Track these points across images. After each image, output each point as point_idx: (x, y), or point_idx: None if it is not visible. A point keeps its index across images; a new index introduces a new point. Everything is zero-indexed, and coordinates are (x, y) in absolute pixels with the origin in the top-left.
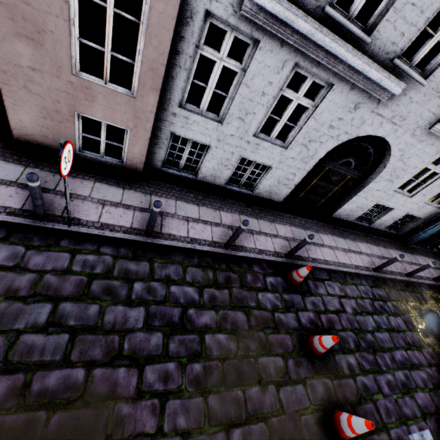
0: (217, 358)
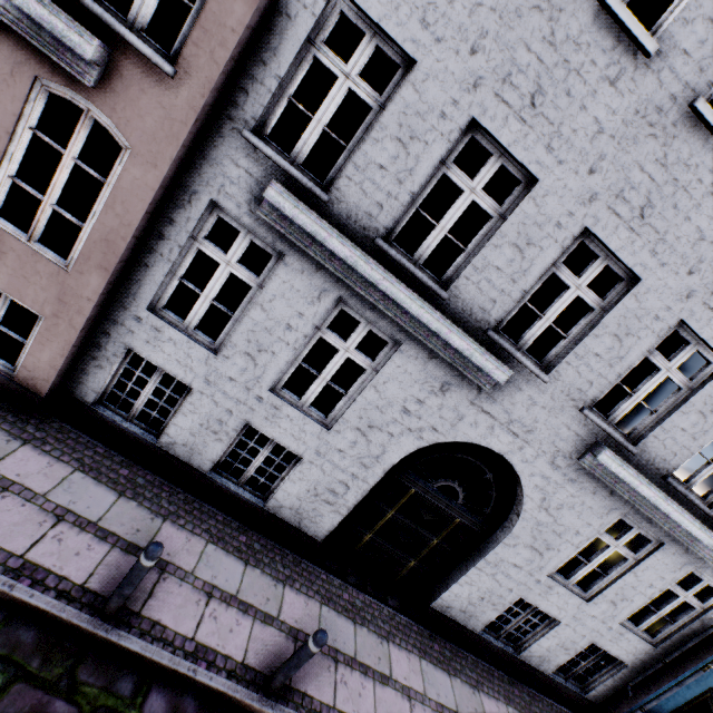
0: None
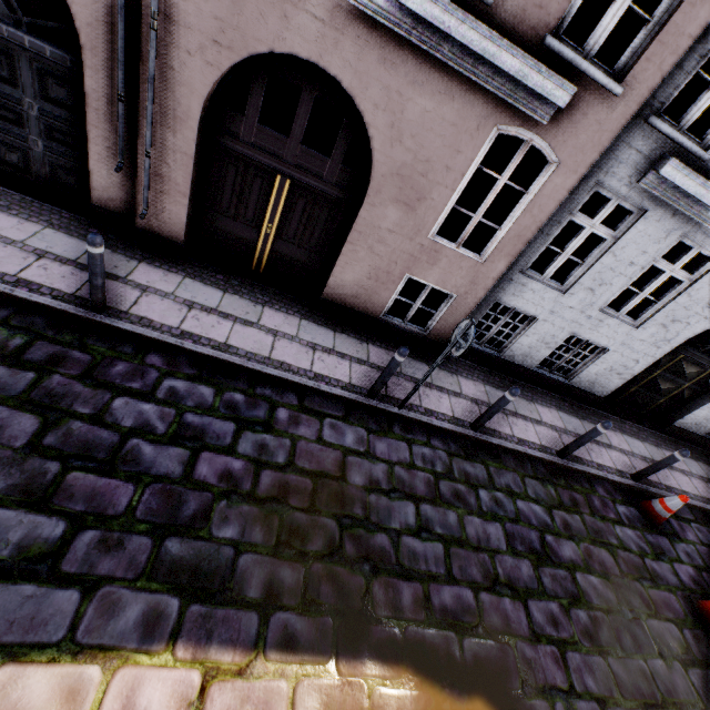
0: (599, 608)
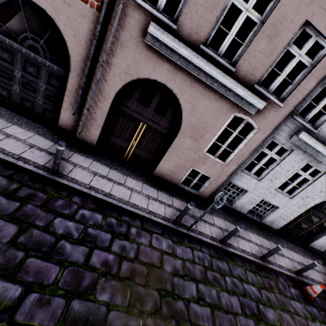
0: None
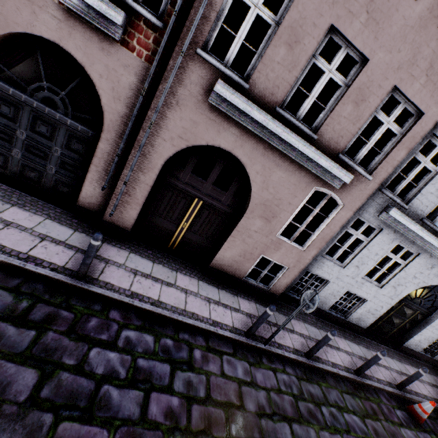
0: None
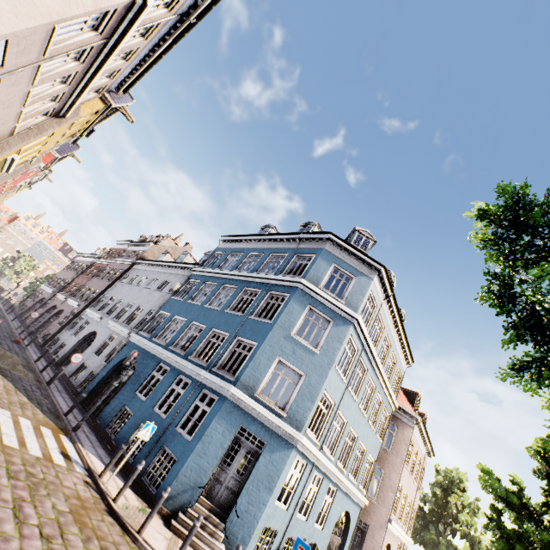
0: None
